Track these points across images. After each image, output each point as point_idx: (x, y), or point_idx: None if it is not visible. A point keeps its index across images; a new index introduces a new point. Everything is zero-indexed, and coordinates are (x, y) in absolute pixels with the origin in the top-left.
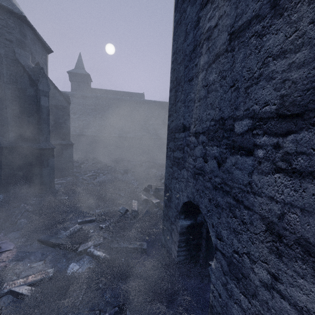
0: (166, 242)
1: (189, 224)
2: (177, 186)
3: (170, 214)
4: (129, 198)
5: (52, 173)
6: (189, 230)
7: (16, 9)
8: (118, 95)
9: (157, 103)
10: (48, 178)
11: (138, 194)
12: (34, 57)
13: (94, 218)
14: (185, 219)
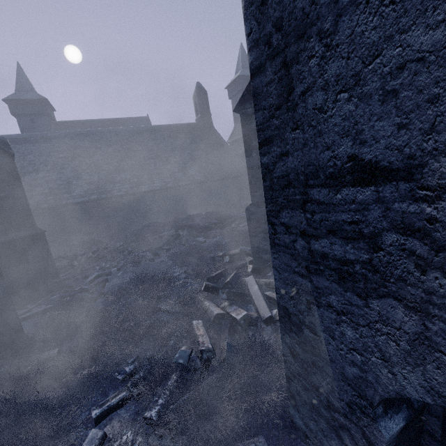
0: (311, 432)
1: (403, 425)
2: (348, 333)
3: (319, 383)
4: (182, 315)
5: (9, 310)
6: (402, 435)
7: None
8: (107, 126)
9: (175, 128)
10: (4, 323)
11: (194, 299)
12: None
13: (126, 393)
14: (388, 415)
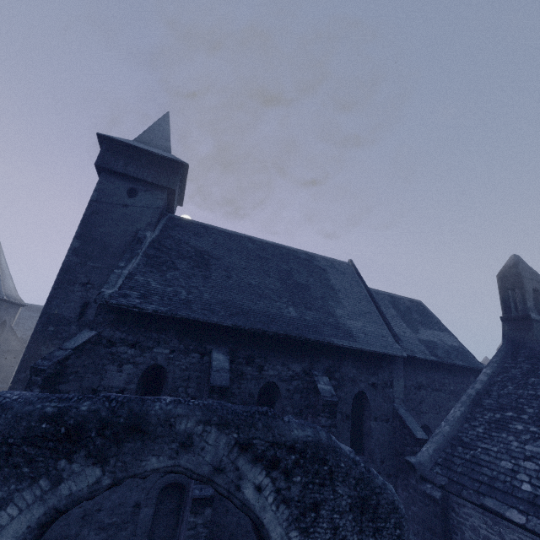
0: None
1: None
2: None
3: None
4: None
5: None
6: None
7: (2, 294)
8: None
9: None
10: None
11: None
12: (2, 319)
13: None
14: None
